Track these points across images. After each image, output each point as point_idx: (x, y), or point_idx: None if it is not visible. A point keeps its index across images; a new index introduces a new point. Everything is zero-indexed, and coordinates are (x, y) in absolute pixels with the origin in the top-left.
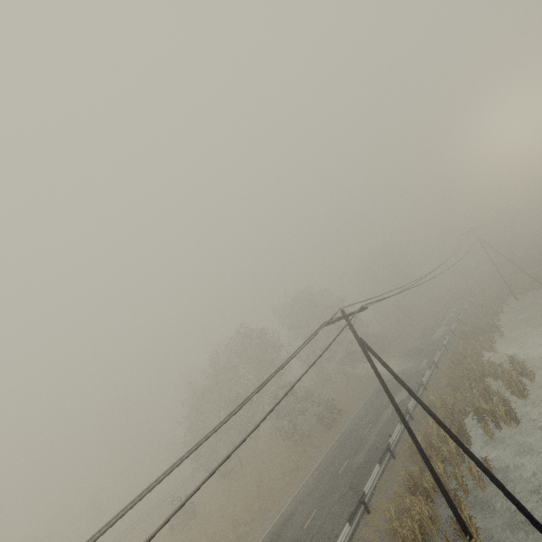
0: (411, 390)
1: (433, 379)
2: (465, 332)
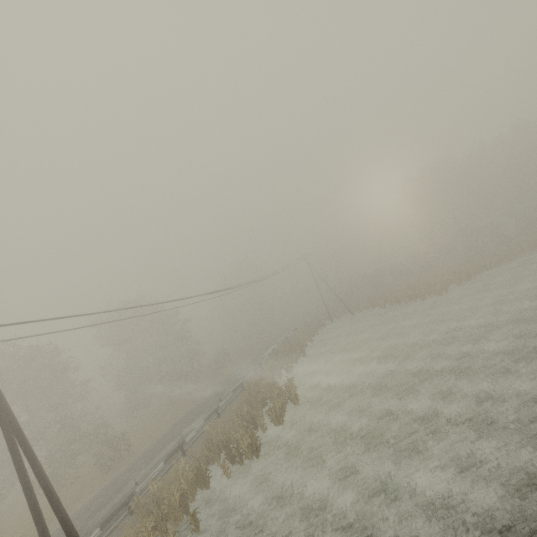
0: (29, 454)
1: (232, 403)
2: (278, 352)
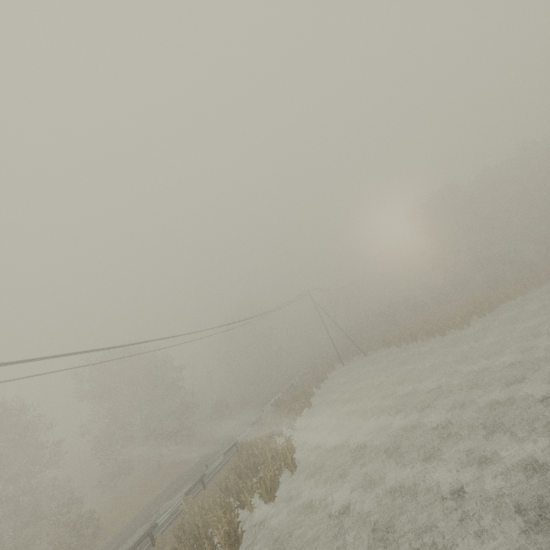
0: None
1: (222, 469)
2: (279, 402)
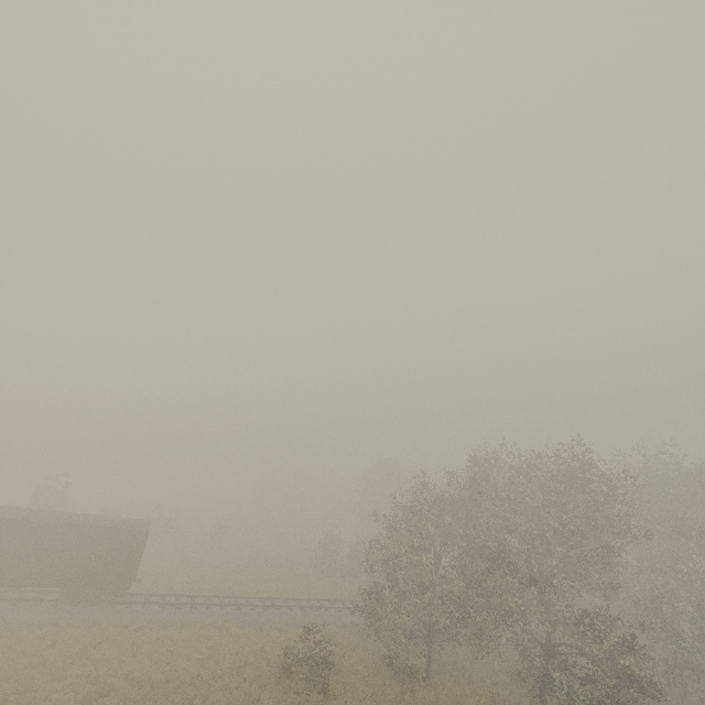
0: None
1: None
2: None
